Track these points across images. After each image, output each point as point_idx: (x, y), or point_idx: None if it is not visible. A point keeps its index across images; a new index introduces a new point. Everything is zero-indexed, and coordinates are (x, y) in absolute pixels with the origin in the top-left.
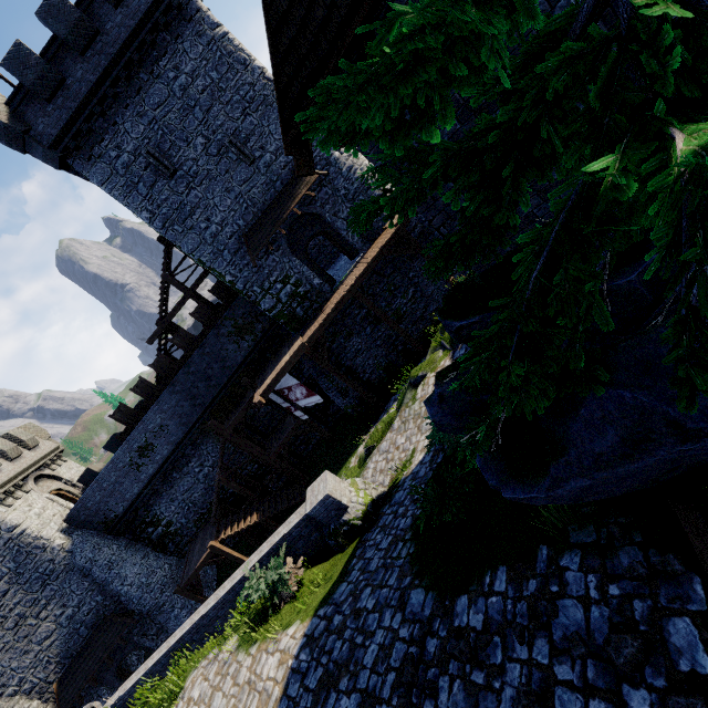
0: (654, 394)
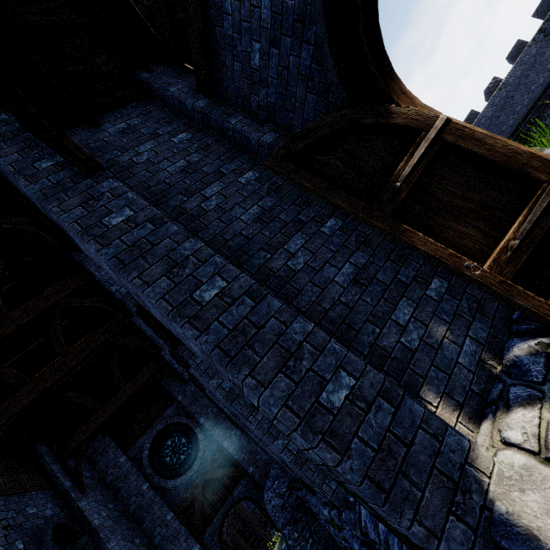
0: None
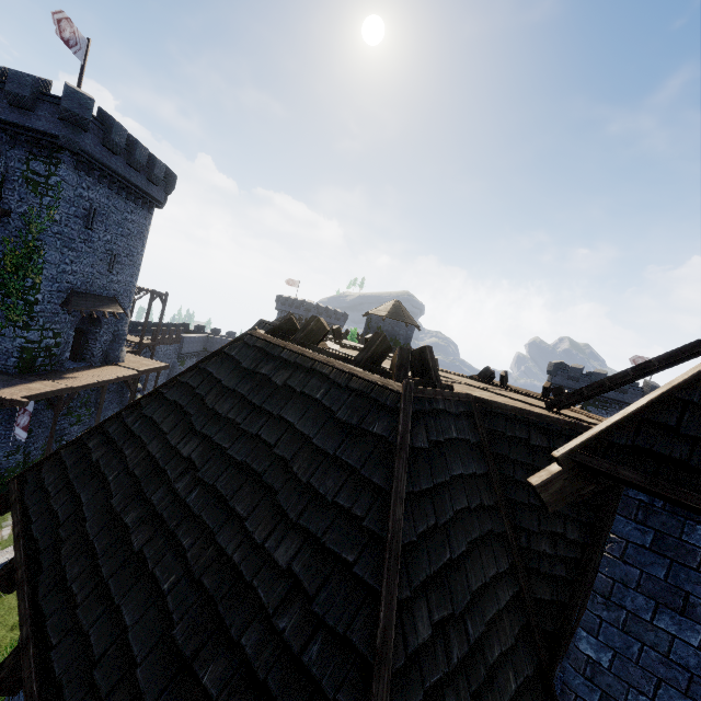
0: None
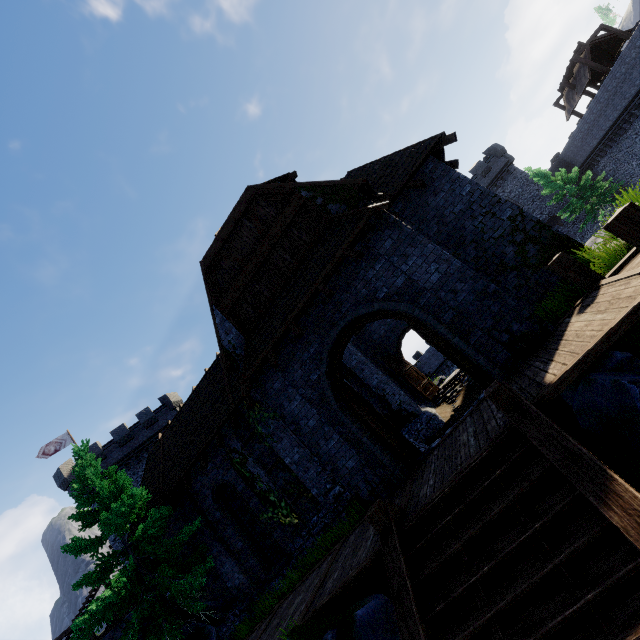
0: None
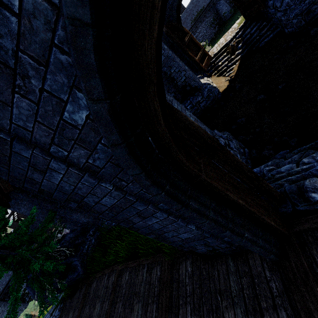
0: (30, 288)
